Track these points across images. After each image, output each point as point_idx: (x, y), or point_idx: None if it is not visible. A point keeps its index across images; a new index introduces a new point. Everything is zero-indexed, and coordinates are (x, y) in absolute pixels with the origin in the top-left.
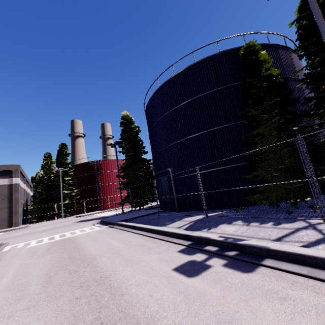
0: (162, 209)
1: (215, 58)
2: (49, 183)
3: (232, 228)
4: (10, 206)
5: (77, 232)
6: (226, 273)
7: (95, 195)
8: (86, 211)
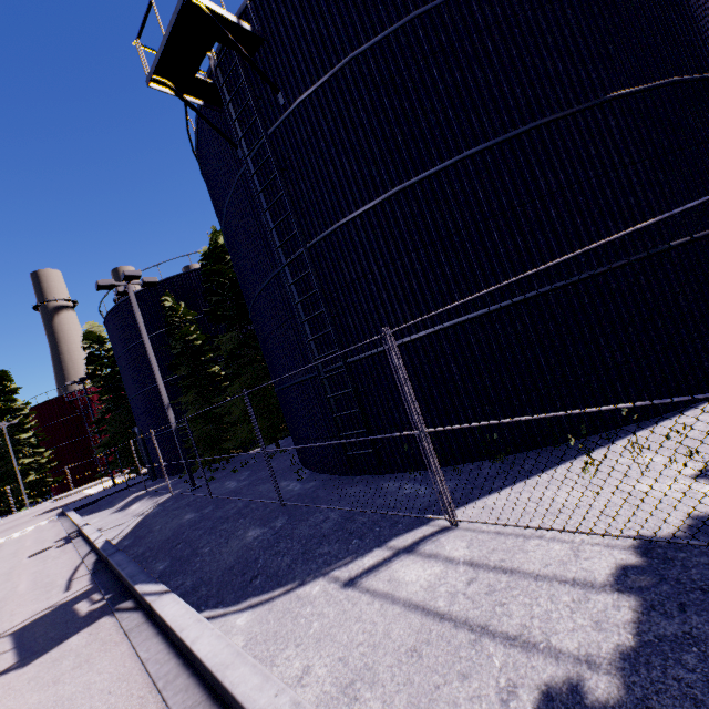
0: None
1: (157, 288)
2: None
3: (137, 505)
4: None
5: (15, 535)
6: (49, 551)
7: (91, 453)
8: (79, 484)
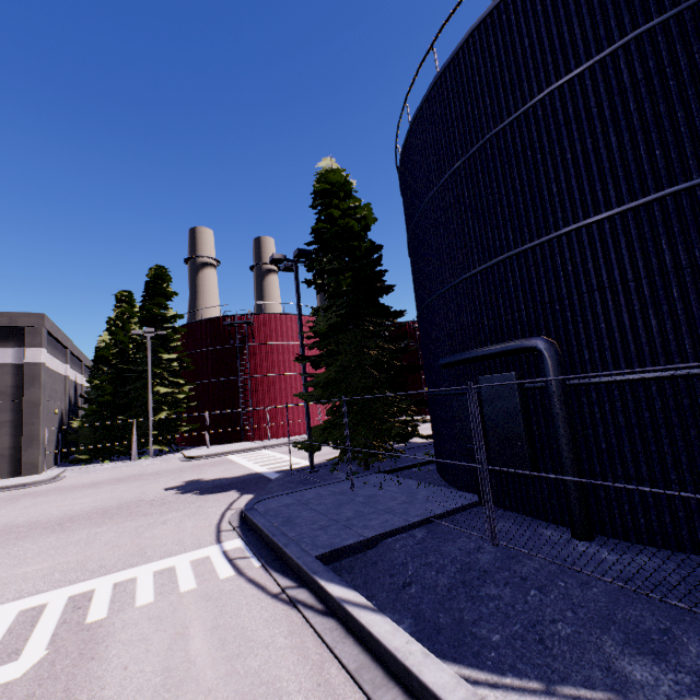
0: (466, 489)
1: None
2: (122, 366)
3: None
4: (17, 420)
5: (140, 595)
6: None
7: (235, 402)
8: (212, 440)
